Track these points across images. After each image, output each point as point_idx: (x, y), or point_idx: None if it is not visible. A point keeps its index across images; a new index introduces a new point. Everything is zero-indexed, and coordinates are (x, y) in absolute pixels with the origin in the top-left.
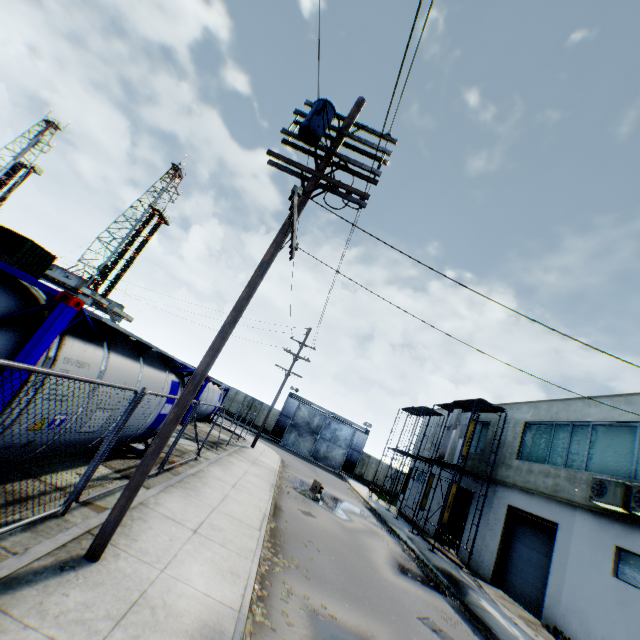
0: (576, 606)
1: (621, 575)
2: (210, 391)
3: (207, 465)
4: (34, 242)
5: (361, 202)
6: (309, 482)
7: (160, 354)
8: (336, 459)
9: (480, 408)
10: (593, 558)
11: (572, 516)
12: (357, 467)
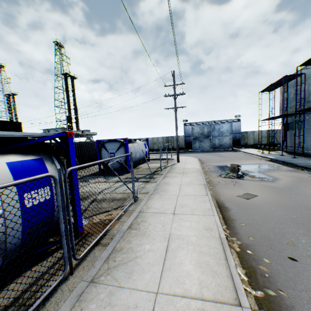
0: None
1: None
2: (135, 145)
3: (146, 201)
4: (0, 121)
5: None
6: (223, 165)
7: None
8: (227, 143)
9: None
10: None
11: None
12: (241, 141)
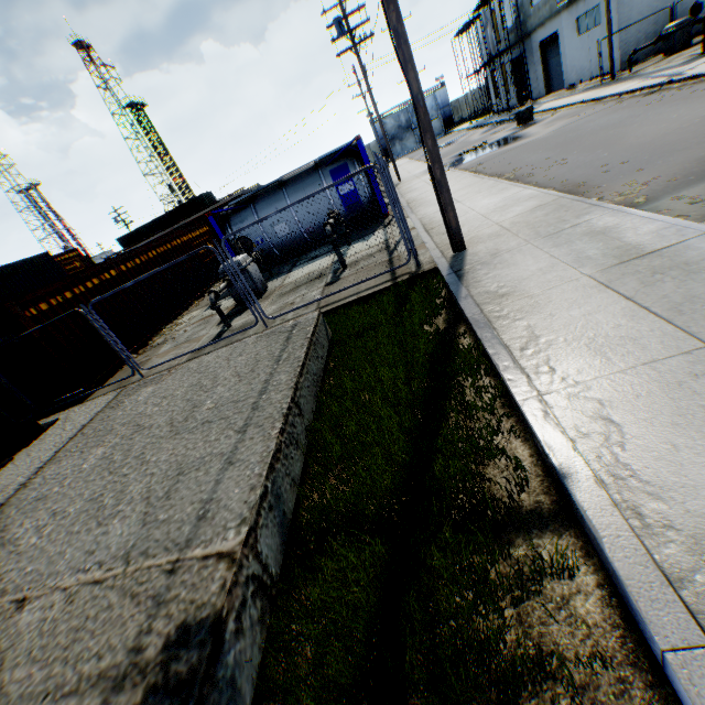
0: (572, 68)
1: (581, 34)
2: None
3: None
4: (203, 195)
5: (372, 37)
6: None
7: None
8: (436, 129)
9: None
10: (571, 37)
11: (560, 21)
12: (454, 118)
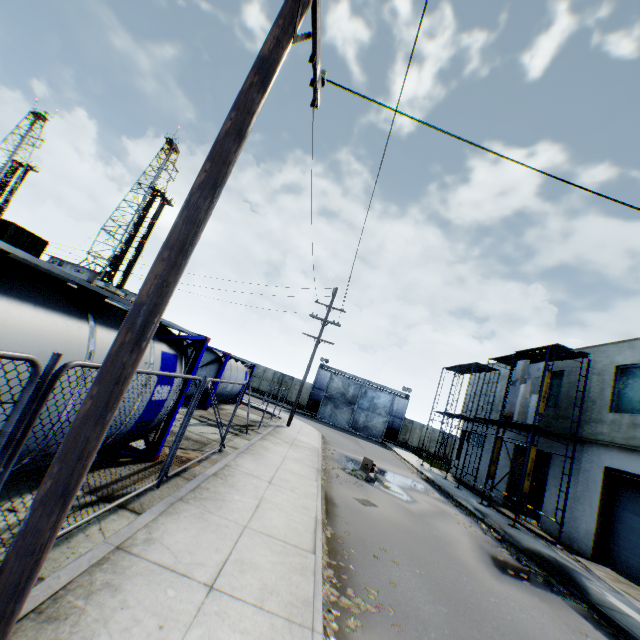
0: None
1: None
2: (233, 369)
3: (235, 457)
4: (18, 226)
5: None
6: (356, 458)
7: None
8: (377, 428)
9: (551, 356)
10: None
11: None
12: (400, 434)
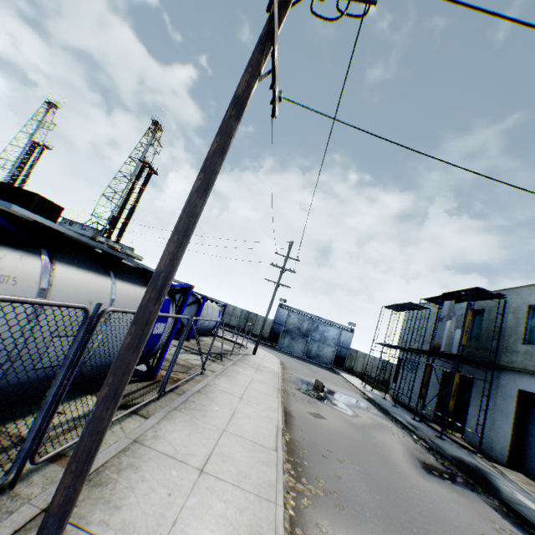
0: None
1: None
2: (209, 308)
3: (213, 378)
4: (41, 196)
5: None
6: (309, 381)
7: (142, 270)
8: (327, 356)
9: (473, 297)
10: None
11: None
12: (346, 361)
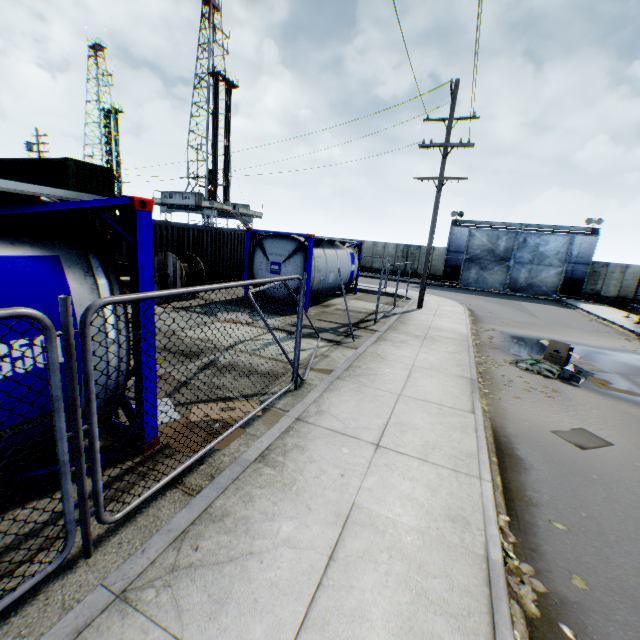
0: None
1: None
2: (329, 254)
3: (321, 392)
4: (75, 161)
5: None
6: (528, 336)
7: None
8: (546, 283)
9: None
10: None
11: None
12: (585, 285)
